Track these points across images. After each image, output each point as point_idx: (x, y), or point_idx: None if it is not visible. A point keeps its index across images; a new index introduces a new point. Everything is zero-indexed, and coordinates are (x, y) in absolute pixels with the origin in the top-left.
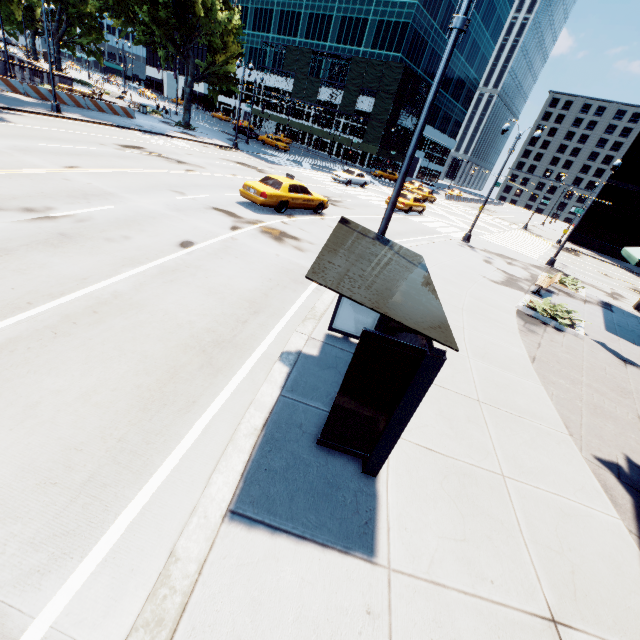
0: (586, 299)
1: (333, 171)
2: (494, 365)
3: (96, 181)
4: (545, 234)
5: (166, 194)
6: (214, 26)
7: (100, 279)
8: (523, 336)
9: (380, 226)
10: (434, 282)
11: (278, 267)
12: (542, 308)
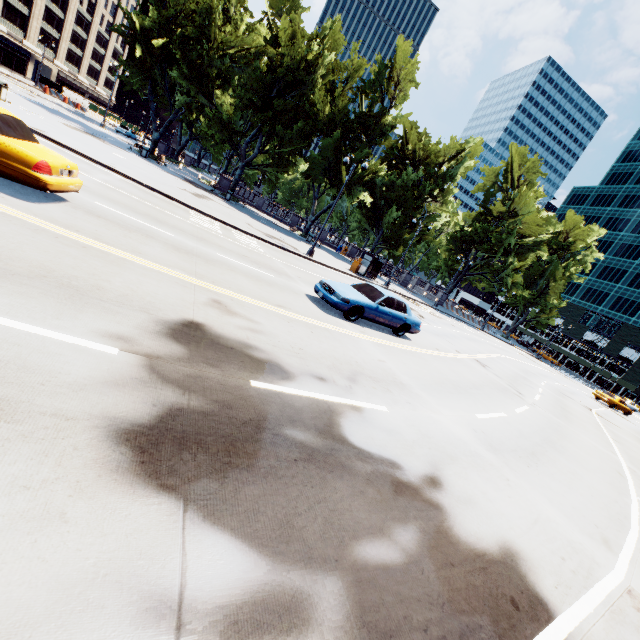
0: None
1: None
2: None
3: (547, 373)
4: None
5: (567, 384)
6: (549, 304)
7: (597, 407)
8: None
9: None
10: None
11: (634, 426)
12: None
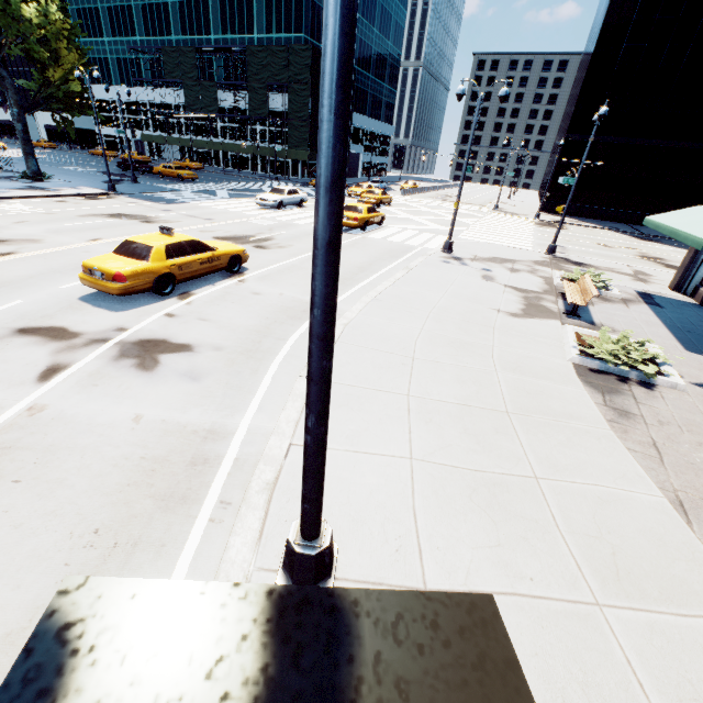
0: (623, 297)
1: (260, 193)
2: (653, 598)
3: None
4: (518, 210)
5: None
6: (25, 27)
7: None
8: (623, 437)
9: (306, 400)
10: (440, 359)
11: (130, 465)
12: (607, 351)
